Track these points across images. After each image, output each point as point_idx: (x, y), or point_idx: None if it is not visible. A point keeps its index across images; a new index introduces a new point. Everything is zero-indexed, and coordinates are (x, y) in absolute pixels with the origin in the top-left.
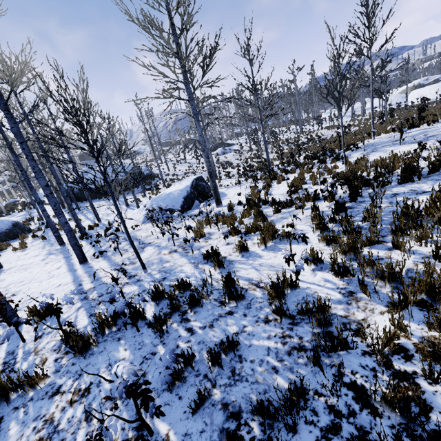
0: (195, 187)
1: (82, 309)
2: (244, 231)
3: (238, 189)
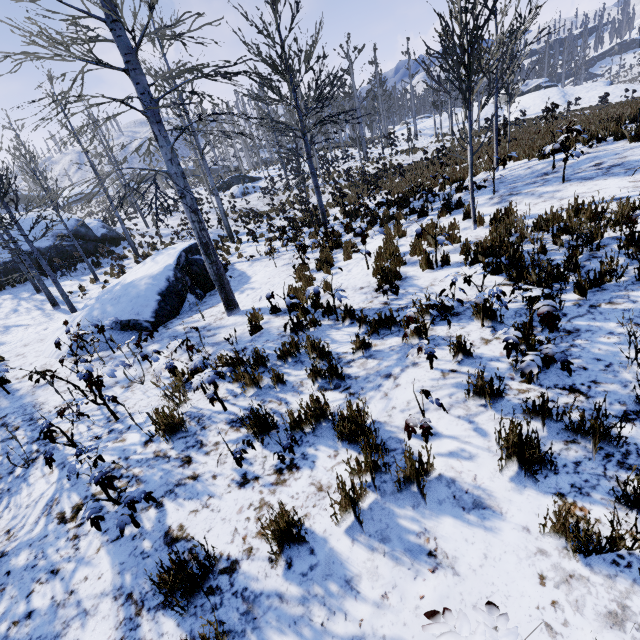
0: (185, 266)
1: None
2: (287, 439)
3: (270, 267)
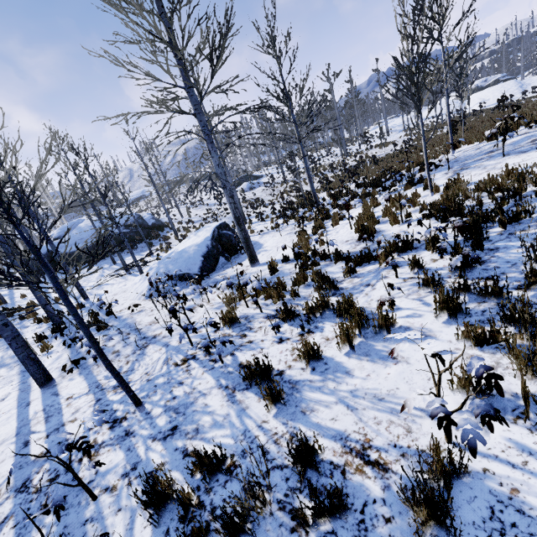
0: (217, 238)
1: (9, 525)
2: (305, 316)
3: (277, 236)
